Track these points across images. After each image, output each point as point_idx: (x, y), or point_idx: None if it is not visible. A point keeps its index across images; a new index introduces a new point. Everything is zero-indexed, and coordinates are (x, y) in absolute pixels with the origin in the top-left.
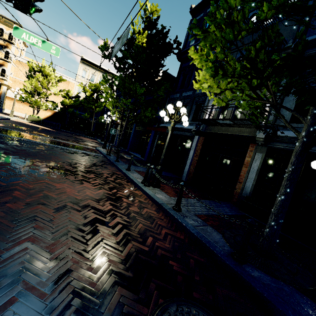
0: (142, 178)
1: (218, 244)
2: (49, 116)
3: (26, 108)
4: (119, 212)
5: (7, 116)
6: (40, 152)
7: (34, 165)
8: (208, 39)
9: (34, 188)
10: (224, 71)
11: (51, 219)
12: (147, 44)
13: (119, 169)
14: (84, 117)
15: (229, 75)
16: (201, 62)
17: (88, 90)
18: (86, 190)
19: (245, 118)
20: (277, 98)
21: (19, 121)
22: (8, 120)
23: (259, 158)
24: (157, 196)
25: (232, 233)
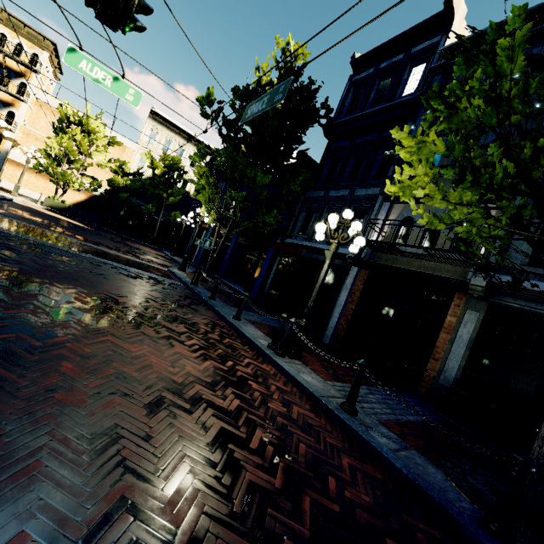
0: (265, 337)
1: (450, 495)
2: (80, 202)
3: (41, 184)
4: (256, 413)
5: (7, 194)
6: (81, 273)
7: (79, 300)
8: (455, 119)
9: (94, 354)
10: (476, 177)
11: (146, 434)
12: (282, 104)
13: (221, 315)
14: (146, 211)
15: (483, 184)
16: (419, 153)
17: (158, 165)
18: (184, 361)
19: (453, 250)
20: (537, 227)
21: (27, 205)
22: (9, 201)
23: (473, 320)
24: (305, 379)
25: (455, 466)
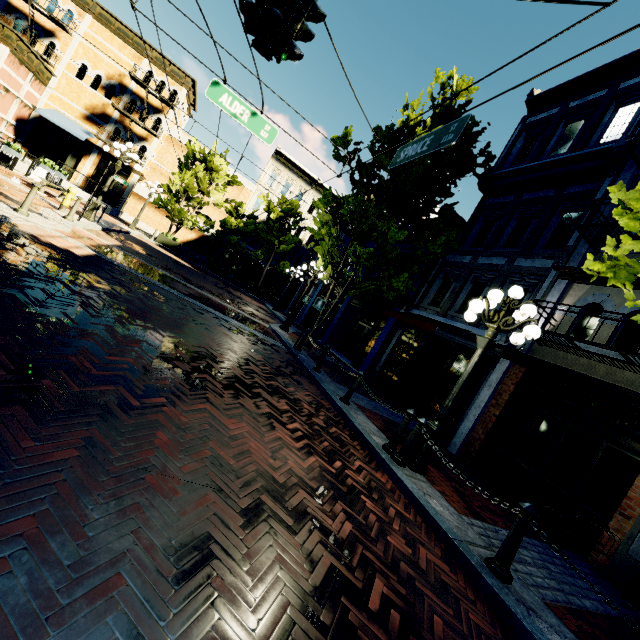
0: (379, 433)
1: None
2: (190, 240)
3: (157, 219)
4: (373, 550)
5: (126, 226)
6: (184, 320)
7: (180, 353)
8: None
9: (191, 426)
10: None
11: (242, 558)
12: None
13: (327, 393)
14: (253, 257)
15: None
16: None
17: (275, 209)
18: (286, 451)
19: None
20: None
21: (142, 239)
22: (127, 234)
23: None
24: (434, 507)
25: None
